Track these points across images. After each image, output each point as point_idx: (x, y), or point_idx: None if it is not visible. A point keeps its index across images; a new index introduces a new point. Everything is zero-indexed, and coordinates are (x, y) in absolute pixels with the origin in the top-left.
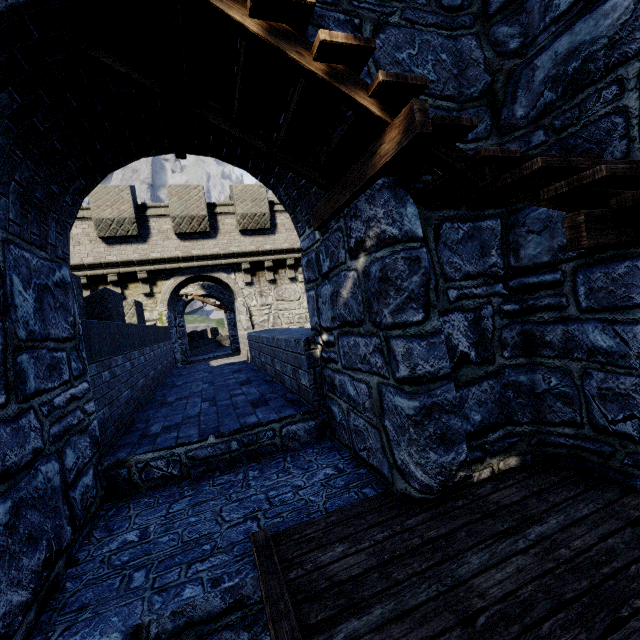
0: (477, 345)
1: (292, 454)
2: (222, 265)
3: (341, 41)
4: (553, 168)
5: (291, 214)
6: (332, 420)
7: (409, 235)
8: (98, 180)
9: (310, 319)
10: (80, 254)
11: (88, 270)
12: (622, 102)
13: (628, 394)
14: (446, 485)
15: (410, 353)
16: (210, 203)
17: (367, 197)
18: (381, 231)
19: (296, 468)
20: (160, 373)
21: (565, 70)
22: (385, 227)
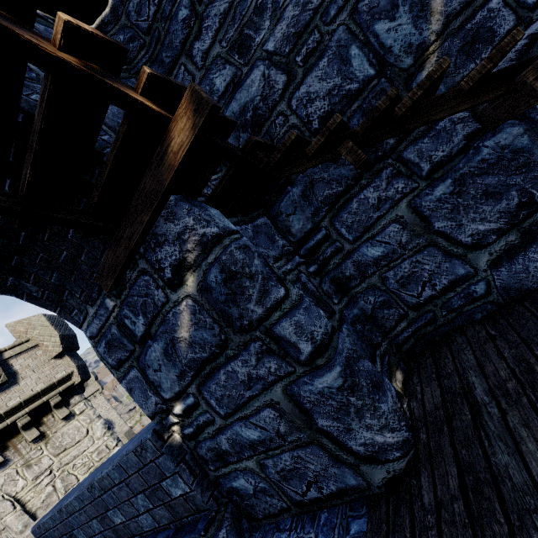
0: (318, 304)
1: None
2: None
3: (90, 30)
4: (301, 138)
5: (56, 308)
6: (242, 501)
7: (227, 230)
8: None
9: (144, 407)
10: None
11: None
12: (290, 122)
13: (412, 272)
14: (410, 426)
15: (300, 326)
16: None
17: (165, 217)
18: (201, 236)
19: None
20: None
21: (245, 119)
22: (203, 230)
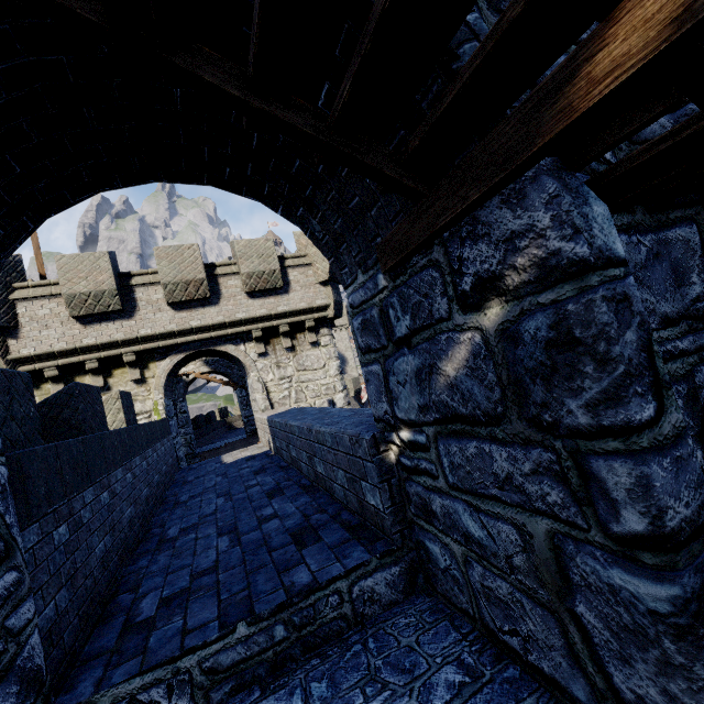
0: (702, 438)
1: (374, 632)
2: (228, 335)
3: None
4: None
5: (330, 257)
6: (428, 562)
7: (605, 255)
8: (29, 227)
9: (373, 406)
10: (48, 340)
11: (59, 358)
12: None
13: None
14: None
15: (646, 486)
16: (208, 264)
17: (505, 196)
18: (549, 253)
19: (391, 669)
20: (157, 486)
21: None
22: (558, 244)
